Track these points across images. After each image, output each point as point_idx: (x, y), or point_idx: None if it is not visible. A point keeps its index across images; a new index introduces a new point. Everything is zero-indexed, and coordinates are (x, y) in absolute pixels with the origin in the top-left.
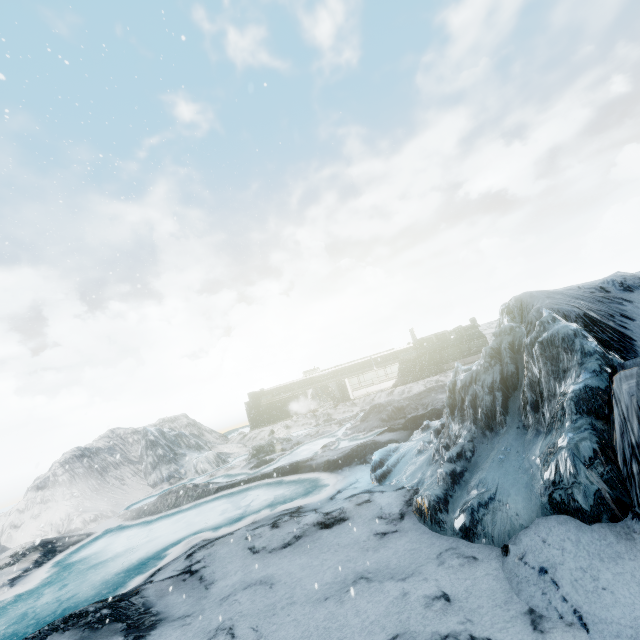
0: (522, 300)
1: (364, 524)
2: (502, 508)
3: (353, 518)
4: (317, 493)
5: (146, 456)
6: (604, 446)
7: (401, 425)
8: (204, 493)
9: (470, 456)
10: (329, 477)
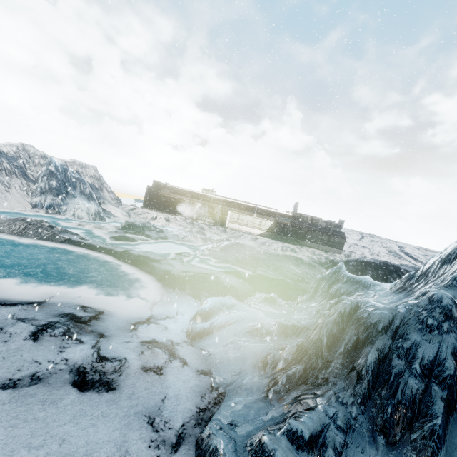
0: None
1: (124, 419)
2: None
3: (121, 392)
4: (133, 303)
5: (40, 180)
6: None
7: (249, 276)
8: (52, 237)
9: None
10: (158, 290)
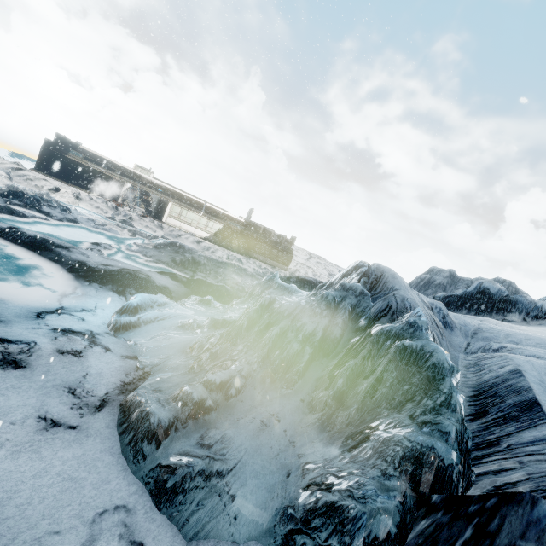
0: (384, 273)
1: (40, 390)
2: (224, 495)
3: (34, 370)
4: (33, 292)
5: None
6: (399, 531)
7: (186, 279)
8: None
9: (232, 395)
10: (68, 282)
